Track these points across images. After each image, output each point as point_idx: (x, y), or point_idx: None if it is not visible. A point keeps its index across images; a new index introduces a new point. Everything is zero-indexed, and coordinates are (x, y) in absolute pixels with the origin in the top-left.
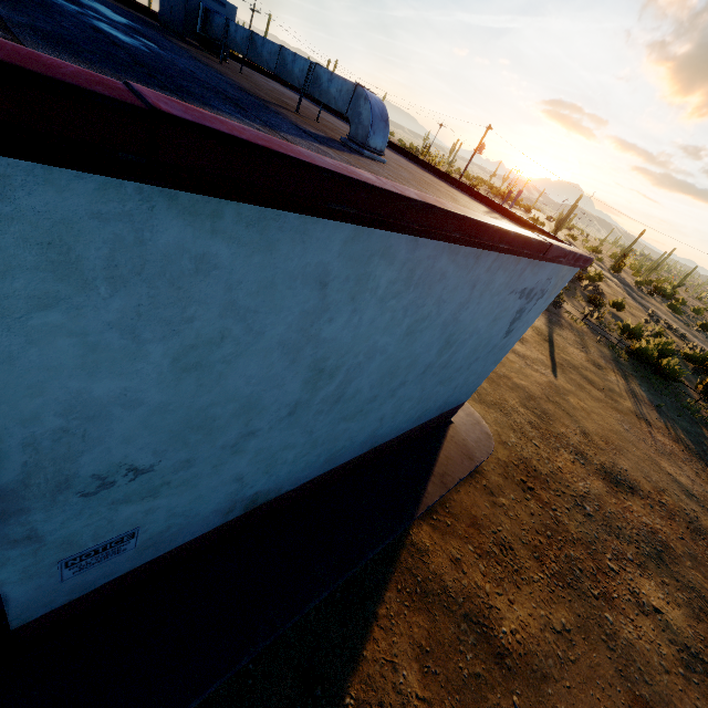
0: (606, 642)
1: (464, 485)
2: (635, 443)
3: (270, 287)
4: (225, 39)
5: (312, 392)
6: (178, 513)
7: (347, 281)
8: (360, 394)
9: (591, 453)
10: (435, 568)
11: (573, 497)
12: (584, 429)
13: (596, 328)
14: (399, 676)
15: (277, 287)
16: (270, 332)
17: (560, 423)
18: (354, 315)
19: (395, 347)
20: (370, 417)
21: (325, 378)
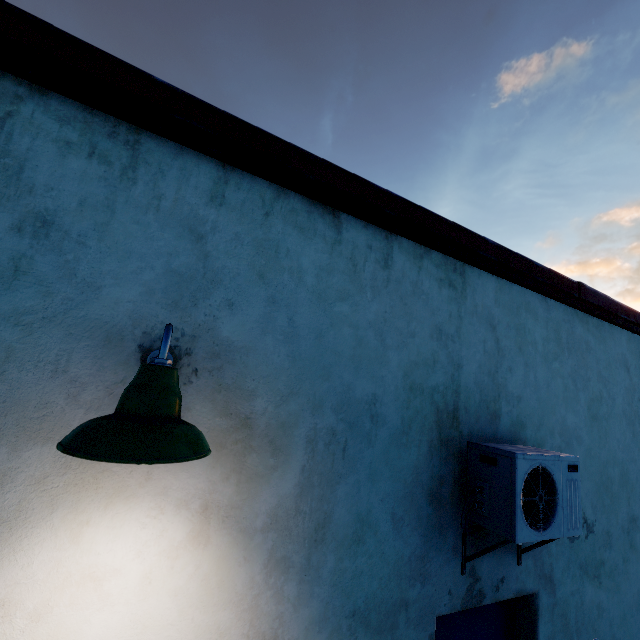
0: None
1: None
2: None
3: (609, 365)
4: None
5: None
6: None
7: (636, 369)
8: None
9: None
10: None
11: None
12: None
13: None
14: None
15: (611, 366)
16: (616, 400)
17: None
18: None
19: None
20: None
21: None
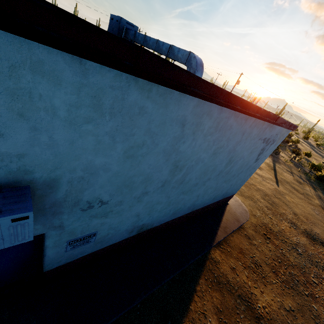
0: (314, 319)
1: (235, 233)
2: (322, 220)
3: (163, 123)
4: (134, 39)
5: (172, 176)
6: (112, 228)
7: (192, 125)
8: (190, 181)
9: (299, 223)
10: (223, 271)
11: (291, 244)
12: (294, 212)
13: (297, 164)
14: (207, 321)
15: (166, 124)
16: (160, 144)
17: (282, 208)
18: (193, 141)
19: (207, 160)
20: (193, 194)
21: (178, 171)
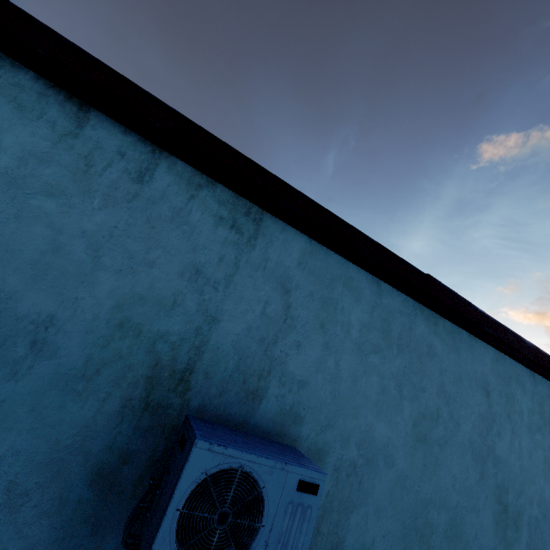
0: None
1: None
2: None
3: (459, 381)
4: None
5: (504, 545)
6: None
7: (500, 396)
8: None
9: None
10: None
11: None
12: None
13: None
14: None
15: (462, 382)
16: (462, 426)
17: None
18: (513, 438)
19: None
20: None
21: (511, 527)
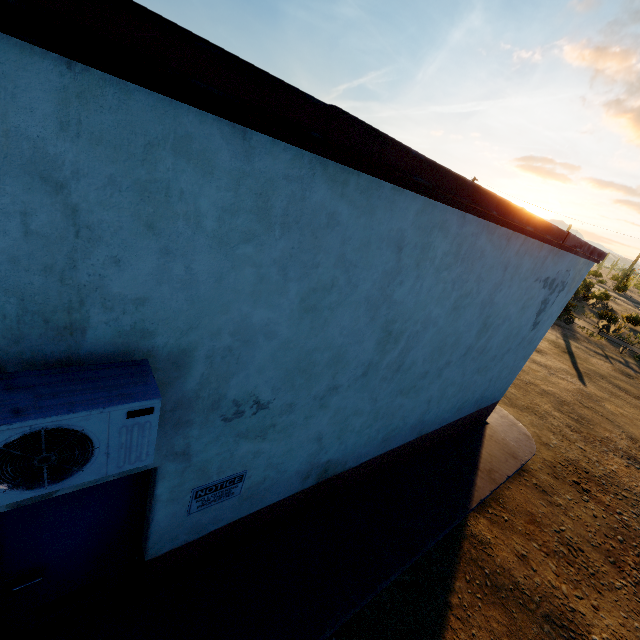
0: None
1: (513, 482)
2: None
3: (367, 245)
4: None
5: (381, 354)
6: (273, 465)
7: (415, 248)
8: (414, 366)
9: None
10: (501, 561)
11: (638, 501)
12: (630, 435)
13: (615, 340)
14: None
15: (371, 246)
16: (361, 287)
17: (601, 427)
18: (417, 282)
19: (444, 321)
20: (420, 396)
21: (392, 342)
